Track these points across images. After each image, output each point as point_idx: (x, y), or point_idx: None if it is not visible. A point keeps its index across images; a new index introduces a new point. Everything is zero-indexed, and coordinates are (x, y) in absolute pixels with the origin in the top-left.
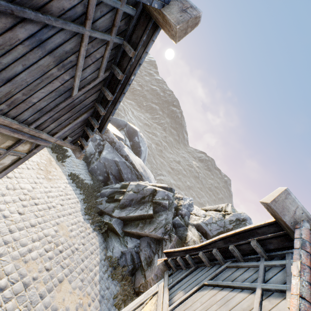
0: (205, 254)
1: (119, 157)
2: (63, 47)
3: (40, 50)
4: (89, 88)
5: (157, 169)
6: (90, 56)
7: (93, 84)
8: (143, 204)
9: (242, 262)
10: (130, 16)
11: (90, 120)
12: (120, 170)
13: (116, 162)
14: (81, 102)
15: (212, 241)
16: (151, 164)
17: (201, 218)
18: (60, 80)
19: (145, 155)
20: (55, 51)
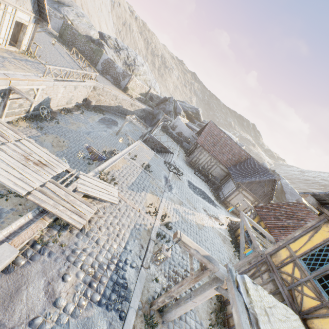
0: None
1: None
2: (263, 185)
3: (260, 186)
4: (268, 191)
5: None
6: (267, 186)
7: (268, 190)
8: None
9: None
10: (272, 179)
11: (269, 198)
12: None
13: None
14: (266, 194)
15: None
16: None
17: None
18: (262, 190)
19: None
20: (262, 186)
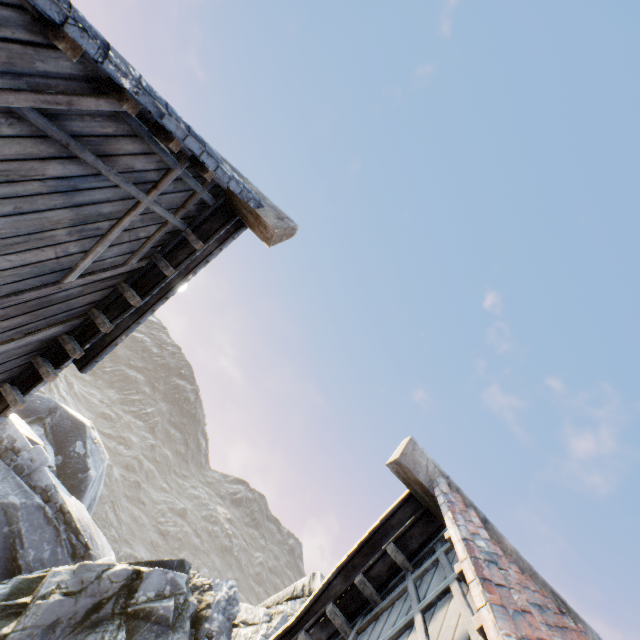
0: (310, 634)
1: (26, 491)
2: (101, 206)
3: (63, 198)
4: (99, 278)
5: (119, 540)
6: (132, 231)
7: (111, 273)
8: (94, 631)
9: (381, 602)
10: (206, 205)
11: (63, 342)
12: (18, 535)
13: (11, 509)
14: (68, 300)
15: (323, 587)
16: (103, 525)
17: (263, 625)
18: (60, 250)
19: (94, 495)
20: (85, 207)
